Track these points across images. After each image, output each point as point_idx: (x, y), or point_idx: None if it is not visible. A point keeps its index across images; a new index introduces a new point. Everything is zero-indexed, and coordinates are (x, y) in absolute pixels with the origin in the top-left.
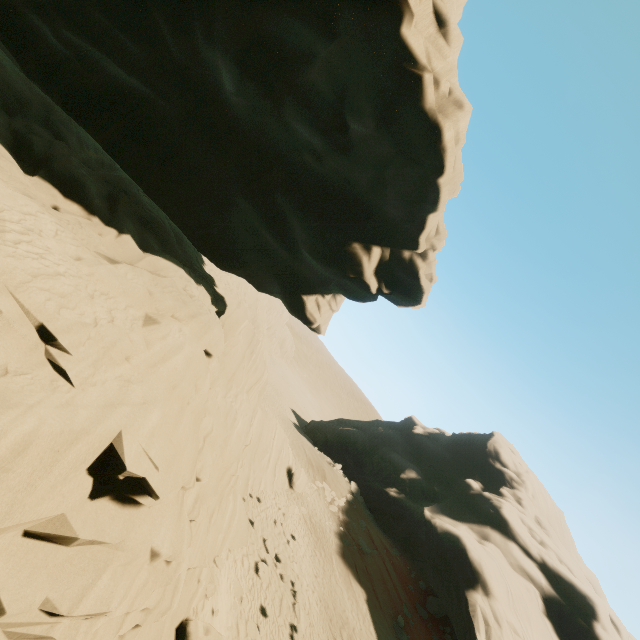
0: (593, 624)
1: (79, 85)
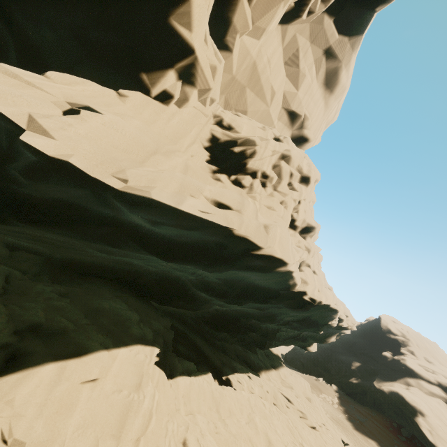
0: None
1: None
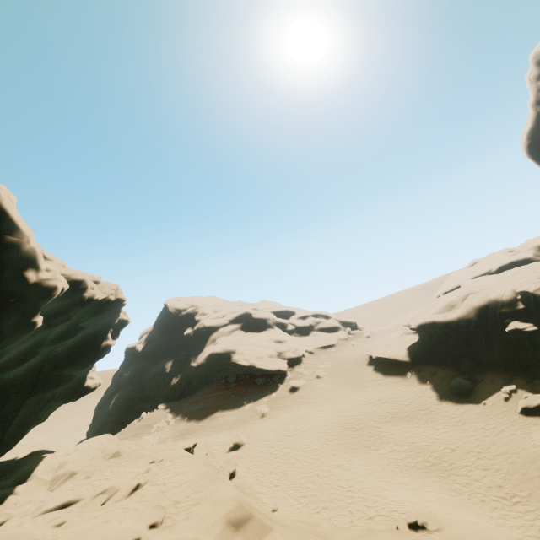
0: (253, 317)
1: None
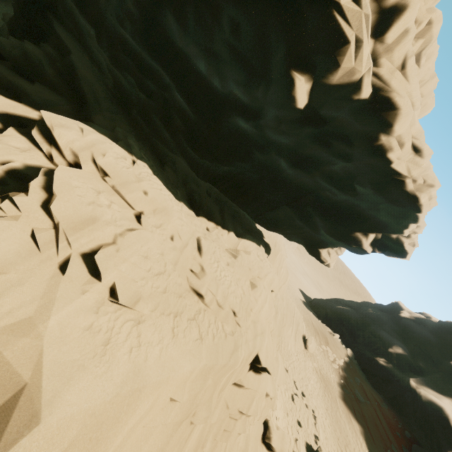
0: None
1: (215, 173)
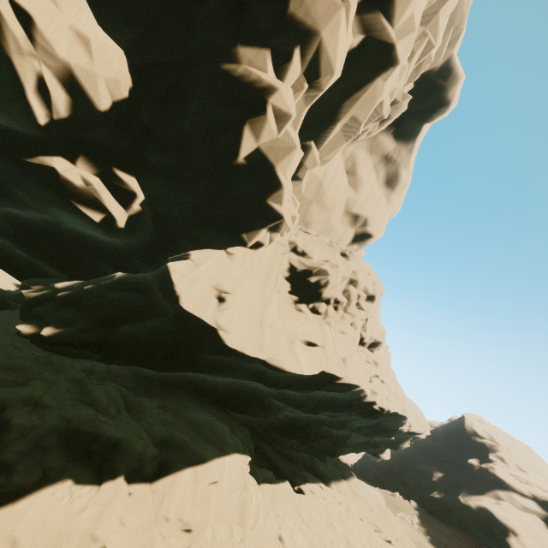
0: None
1: None
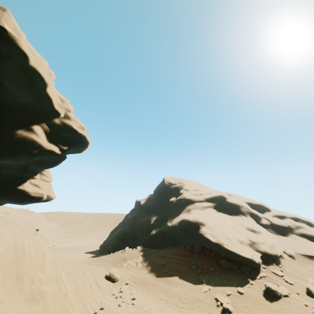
0: (226, 200)
1: None
